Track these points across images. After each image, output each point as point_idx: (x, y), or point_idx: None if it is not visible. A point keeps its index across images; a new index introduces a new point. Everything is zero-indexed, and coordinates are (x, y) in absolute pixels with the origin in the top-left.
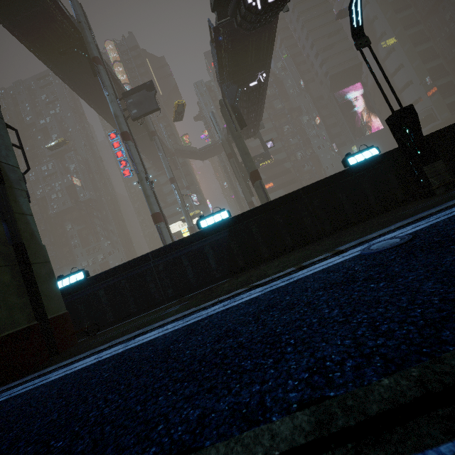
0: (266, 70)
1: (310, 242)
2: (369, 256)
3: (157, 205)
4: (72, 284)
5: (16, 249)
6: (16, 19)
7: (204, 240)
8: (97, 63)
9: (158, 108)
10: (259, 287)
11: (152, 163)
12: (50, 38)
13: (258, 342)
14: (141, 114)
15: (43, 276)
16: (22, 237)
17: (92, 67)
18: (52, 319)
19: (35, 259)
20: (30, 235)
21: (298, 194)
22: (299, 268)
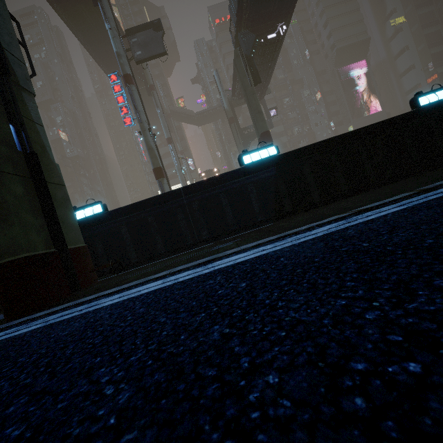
0: (286, 22)
1: (367, 189)
2: None
3: (159, 159)
4: (88, 218)
5: (28, 159)
6: None
7: (247, 178)
8: None
9: (165, 52)
10: (372, 210)
11: None
12: None
13: None
14: (145, 57)
15: (58, 199)
16: (33, 147)
17: None
18: (71, 250)
19: (49, 178)
20: (41, 149)
21: (358, 134)
22: (422, 191)
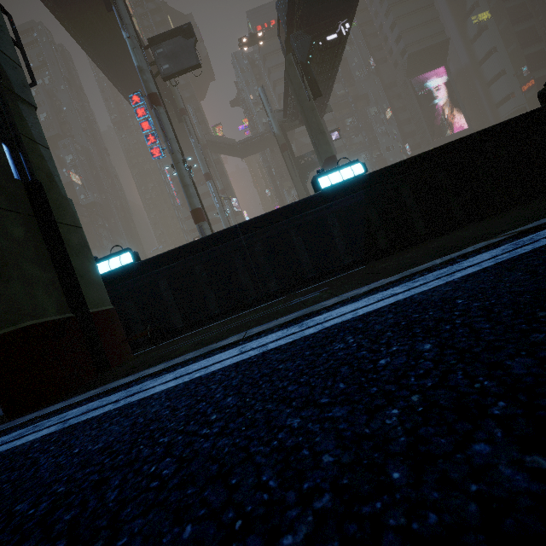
0: (349, 19)
1: (490, 214)
2: None
3: (198, 198)
4: (114, 271)
5: (29, 190)
6: None
7: (327, 206)
8: None
9: (199, 64)
10: (543, 229)
11: None
12: None
13: None
14: (175, 71)
15: (73, 245)
16: (36, 176)
17: None
18: (95, 315)
19: (59, 217)
20: (48, 178)
21: (472, 141)
22: None
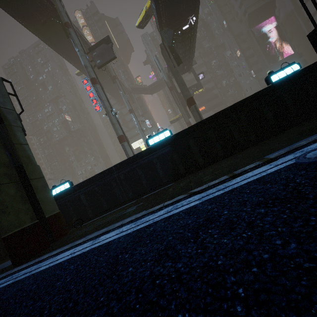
0: (195, 14)
1: (238, 151)
2: (308, 165)
3: (121, 129)
4: (62, 191)
5: (18, 170)
6: (8, 1)
7: (152, 154)
8: (68, 27)
9: (115, 57)
10: (197, 194)
11: (116, 100)
12: (34, 12)
13: (197, 277)
14: (103, 63)
15: (39, 187)
16: (21, 161)
17: (65, 31)
18: (49, 217)
19: (32, 176)
20: (27, 159)
21: (226, 112)
22: (232, 176)
